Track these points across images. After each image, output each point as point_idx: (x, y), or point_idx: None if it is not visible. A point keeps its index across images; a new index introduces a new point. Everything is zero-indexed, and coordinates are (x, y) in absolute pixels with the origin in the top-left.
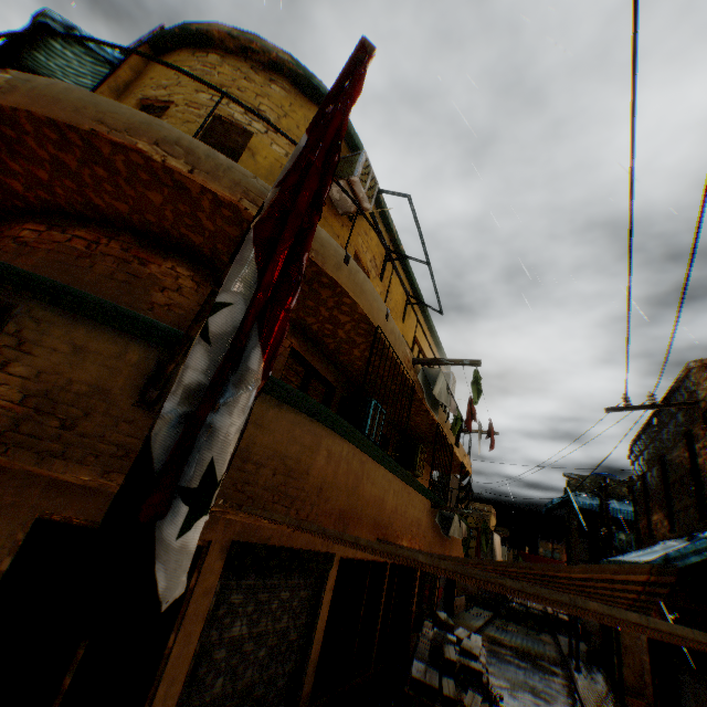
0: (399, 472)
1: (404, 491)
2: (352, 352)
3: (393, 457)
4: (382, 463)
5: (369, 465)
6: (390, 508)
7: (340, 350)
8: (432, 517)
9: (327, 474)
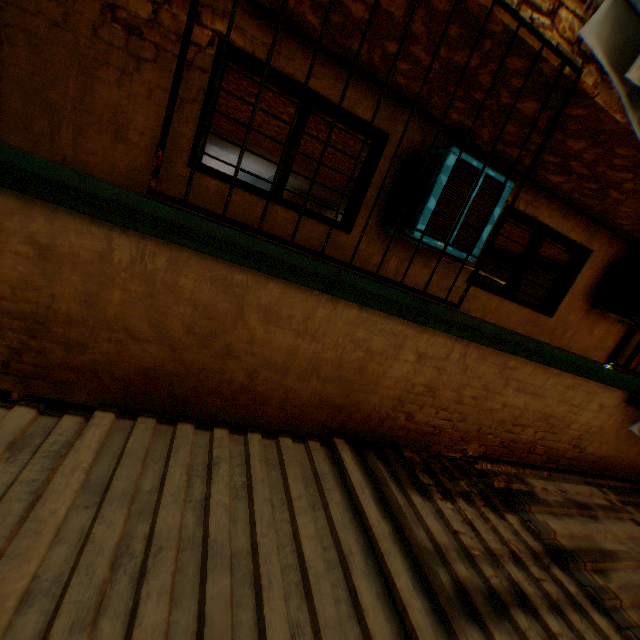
0: (438, 320)
1: (480, 360)
2: (350, 15)
3: (596, 289)
4: (341, 293)
5: (273, 293)
6: (401, 386)
7: (332, 23)
8: (626, 419)
9: (57, 296)
